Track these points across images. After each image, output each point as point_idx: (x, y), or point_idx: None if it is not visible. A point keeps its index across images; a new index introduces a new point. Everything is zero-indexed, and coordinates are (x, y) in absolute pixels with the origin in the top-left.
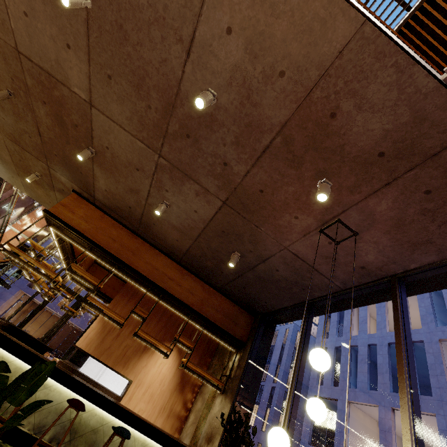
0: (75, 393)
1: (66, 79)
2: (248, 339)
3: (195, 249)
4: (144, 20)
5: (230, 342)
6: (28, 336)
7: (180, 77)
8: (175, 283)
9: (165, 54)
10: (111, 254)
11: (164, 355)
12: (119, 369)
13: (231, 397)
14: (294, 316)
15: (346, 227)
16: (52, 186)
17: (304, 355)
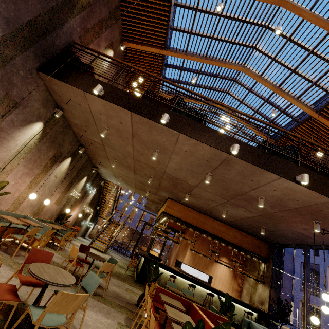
0: (203, 288)
1: (186, 180)
2: (269, 256)
3: (237, 221)
4: (235, 181)
5: (259, 258)
6: (152, 255)
7: (247, 191)
8: (226, 234)
9: (242, 187)
10: (195, 226)
11: (230, 268)
12: (205, 272)
13: (268, 286)
14: (295, 247)
15: (328, 232)
16: (154, 194)
17: (308, 274)
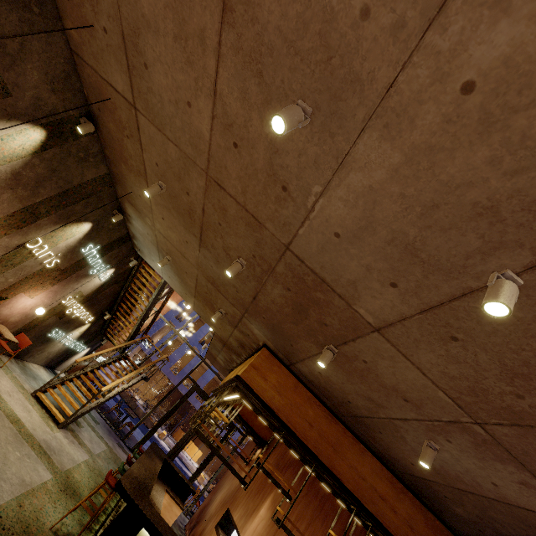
0: None
1: (352, 297)
2: None
3: (444, 489)
4: None
5: None
6: (175, 472)
7: None
8: (388, 507)
9: None
10: (309, 451)
11: None
12: None
13: None
14: None
15: None
16: (234, 324)
17: None
